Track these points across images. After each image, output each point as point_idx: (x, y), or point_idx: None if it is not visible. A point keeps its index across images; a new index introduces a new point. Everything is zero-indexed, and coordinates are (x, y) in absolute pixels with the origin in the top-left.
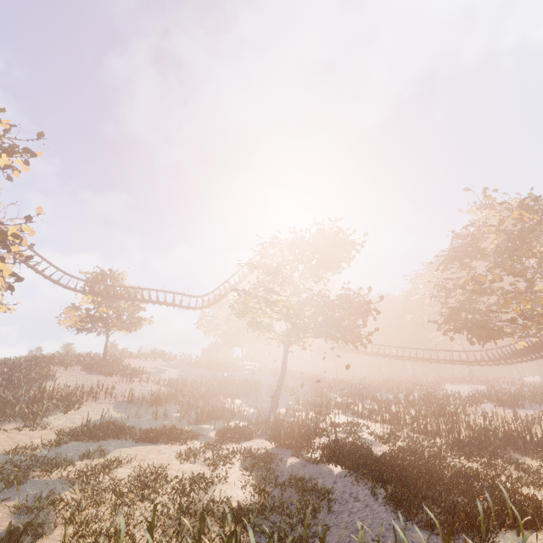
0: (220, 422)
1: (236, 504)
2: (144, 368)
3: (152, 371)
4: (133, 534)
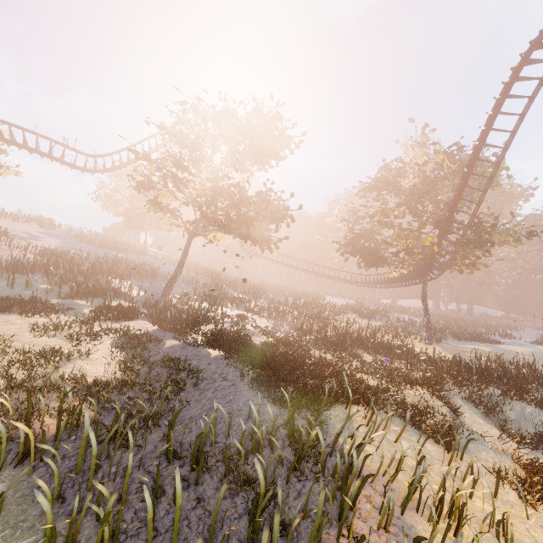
0: (100, 300)
1: (93, 380)
2: (9, 230)
3: (20, 235)
4: None
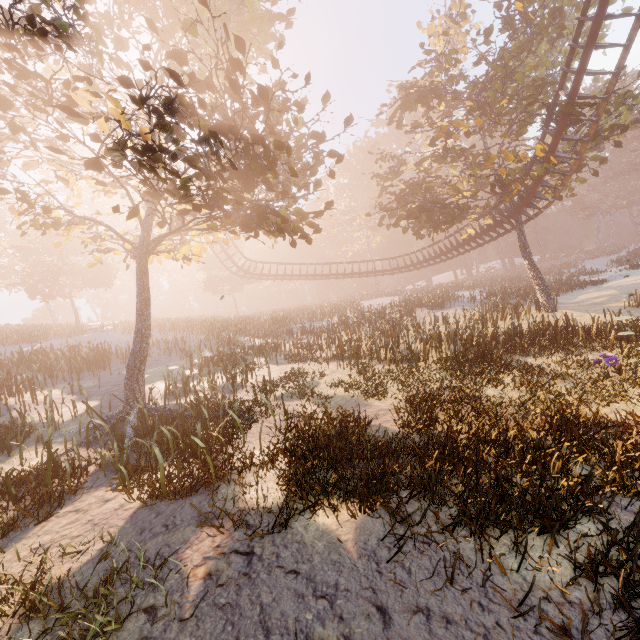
0: None
1: None
2: None
3: None
4: None
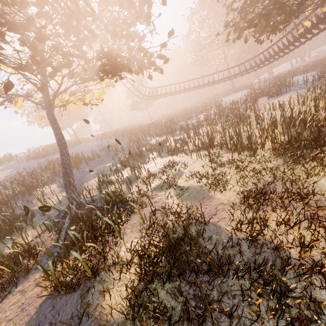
0: (1, 245)
1: None
2: None
3: None
4: None
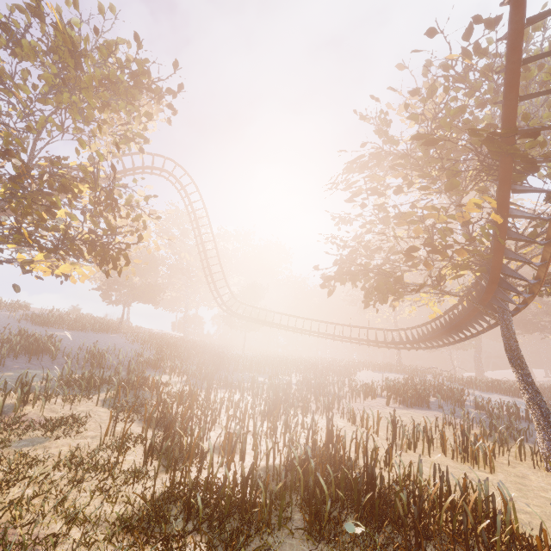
0: None
1: None
2: None
3: None
4: None
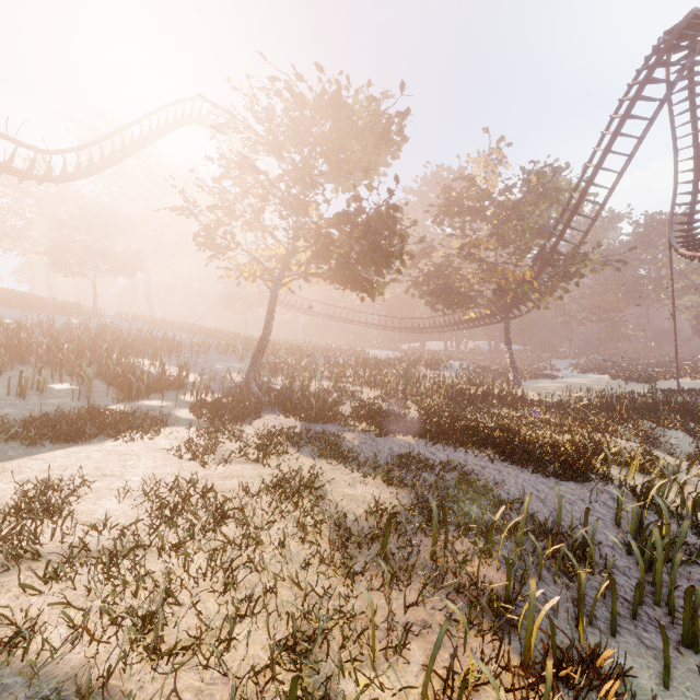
0: (168, 395)
1: (391, 506)
2: None
3: None
4: (392, 615)
